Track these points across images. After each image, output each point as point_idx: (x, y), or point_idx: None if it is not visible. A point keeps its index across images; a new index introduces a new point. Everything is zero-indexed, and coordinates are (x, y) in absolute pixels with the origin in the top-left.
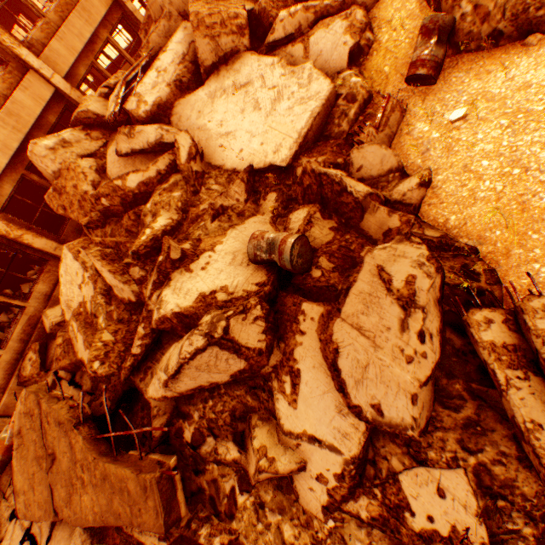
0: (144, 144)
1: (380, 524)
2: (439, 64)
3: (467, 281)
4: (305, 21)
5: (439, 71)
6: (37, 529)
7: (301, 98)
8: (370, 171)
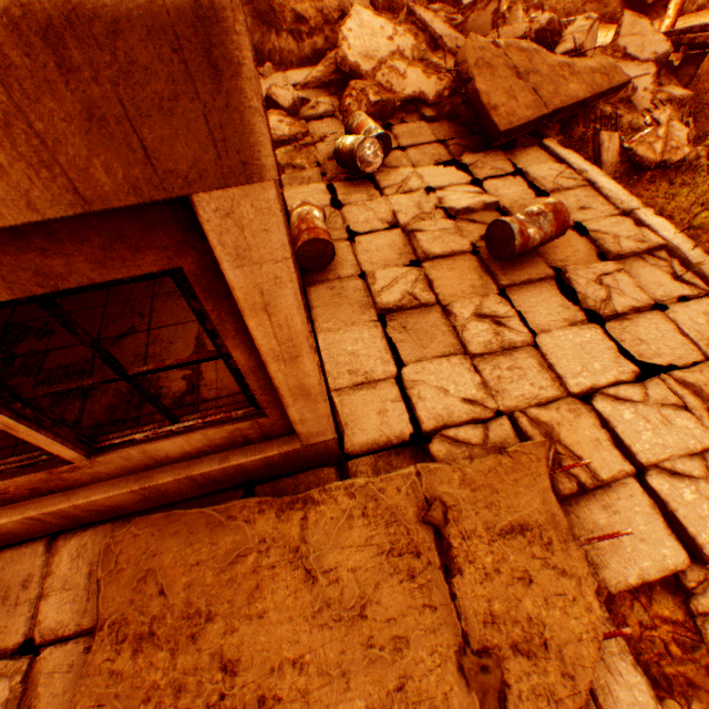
0: None
1: (669, 99)
2: None
3: None
4: None
5: None
6: (489, 172)
7: None
8: None
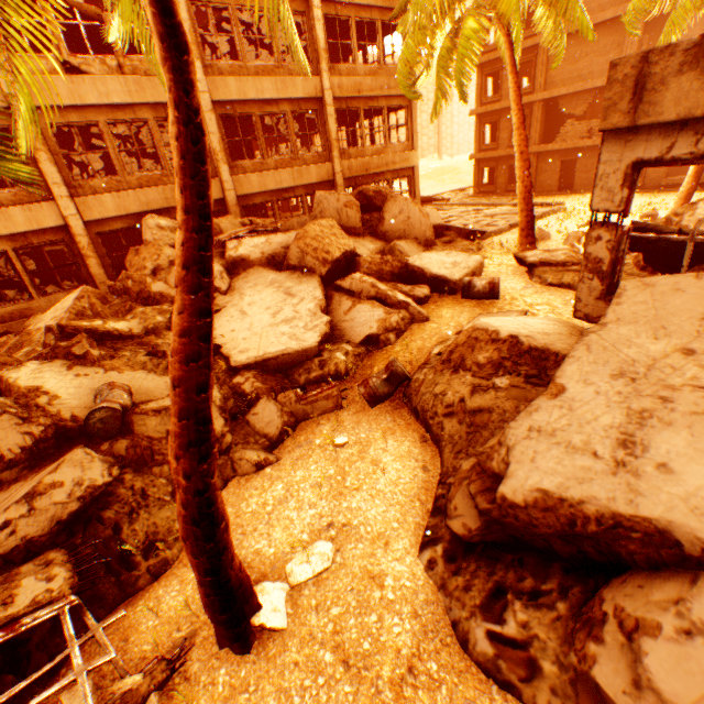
0: None
1: None
2: (380, 396)
3: (142, 550)
4: (367, 291)
5: (379, 402)
6: None
7: (295, 333)
8: (258, 422)
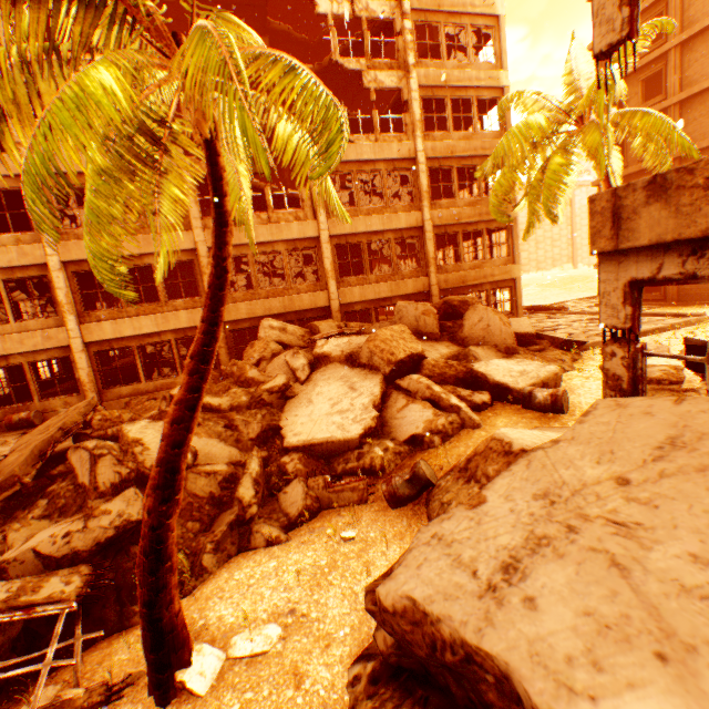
0: (292, 364)
1: None
2: (400, 496)
3: None
4: (422, 392)
5: (399, 502)
6: None
7: (344, 423)
8: (285, 501)
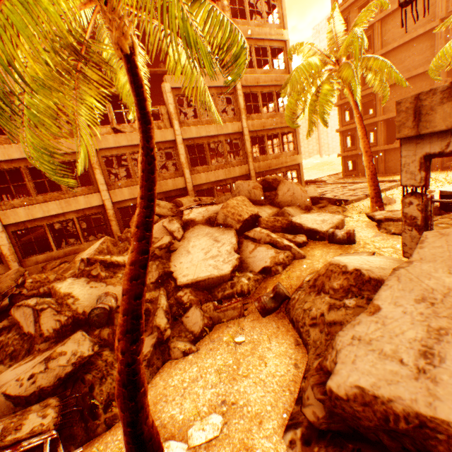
0: (170, 228)
1: None
2: (268, 309)
3: (103, 405)
4: (264, 239)
5: (268, 313)
6: None
7: (217, 265)
8: (188, 322)
